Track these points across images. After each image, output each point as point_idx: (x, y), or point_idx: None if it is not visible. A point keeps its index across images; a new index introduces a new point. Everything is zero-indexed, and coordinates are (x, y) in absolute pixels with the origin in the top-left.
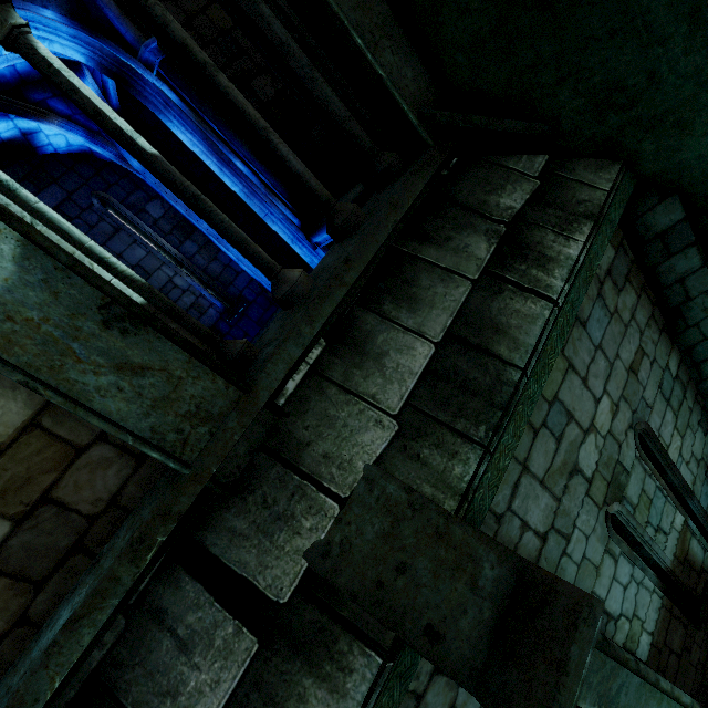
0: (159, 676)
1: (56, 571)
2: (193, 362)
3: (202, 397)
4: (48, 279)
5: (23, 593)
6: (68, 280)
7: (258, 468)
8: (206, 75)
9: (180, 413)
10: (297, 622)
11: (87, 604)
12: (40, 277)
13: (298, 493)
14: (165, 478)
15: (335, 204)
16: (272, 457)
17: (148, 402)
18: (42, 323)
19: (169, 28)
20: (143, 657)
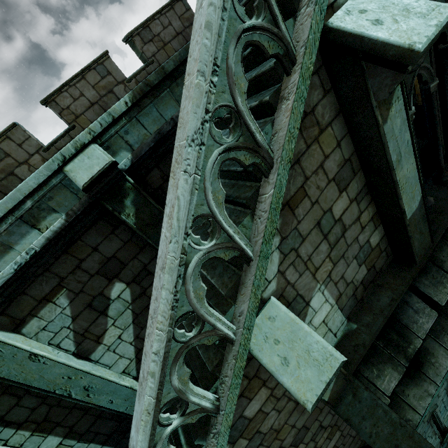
0: (410, 318)
1: (368, 286)
2: (428, 232)
3: (426, 243)
4: (420, 207)
5: (363, 291)
6: (422, 207)
7: (429, 266)
8: (435, 126)
9: (422, 247)
10: (447, 311)
11: (398, 296)
12: (420, 206)
13: (443, 276)
14: (399, 265)
15: (445, 172)
16: (433, 264)
17: (420, 243)
18: (416, 219)
19: (435, 110)
20: (404, 313)
